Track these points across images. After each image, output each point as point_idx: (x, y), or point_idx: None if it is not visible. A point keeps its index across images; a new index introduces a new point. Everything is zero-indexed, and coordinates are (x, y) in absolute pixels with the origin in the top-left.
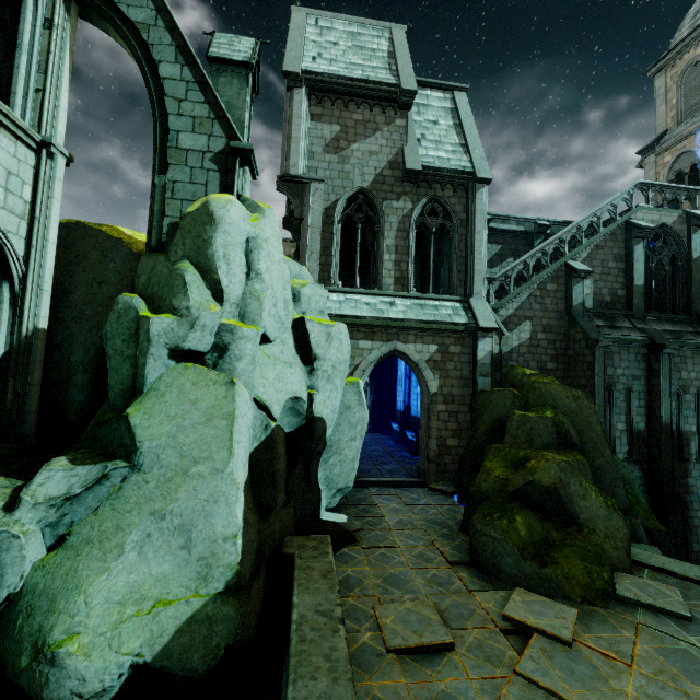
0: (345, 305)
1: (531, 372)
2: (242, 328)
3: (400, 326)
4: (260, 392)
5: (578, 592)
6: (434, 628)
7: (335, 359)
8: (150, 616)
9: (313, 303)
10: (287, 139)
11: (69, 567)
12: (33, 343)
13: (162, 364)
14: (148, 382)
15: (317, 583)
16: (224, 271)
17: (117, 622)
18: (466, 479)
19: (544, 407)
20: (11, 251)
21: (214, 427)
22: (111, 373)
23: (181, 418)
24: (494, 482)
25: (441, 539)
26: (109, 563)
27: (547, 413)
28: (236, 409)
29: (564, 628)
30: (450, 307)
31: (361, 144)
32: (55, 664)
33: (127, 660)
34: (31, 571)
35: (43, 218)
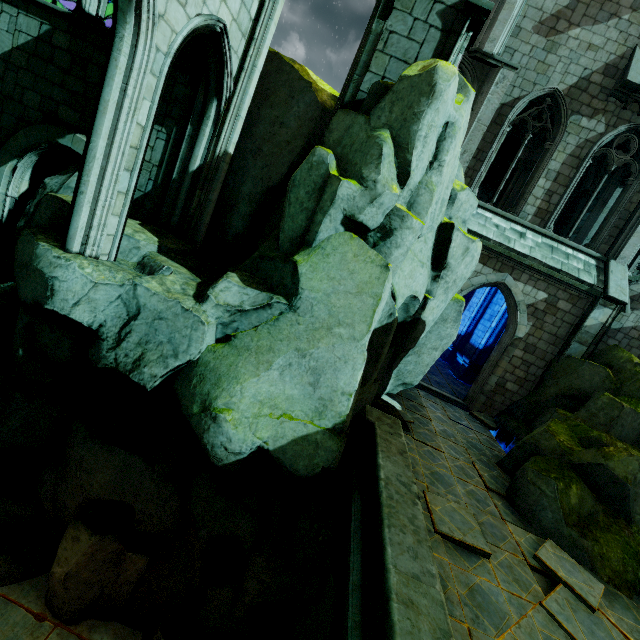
0: (473, 220)
1: (639, 362)
2: (412, 219)
3: (520, 261)
4: (395, 281)
5: (607, 572)
6: (476, 534)
7: (459, 274)
8: (278, 421)
9: (461, 211)
10: (499, 2)
11: (232, 361)
12: (220, 165)
13: (333, 227)
14: (318, 239)
15: (396, 457)
16: (417, 154)
17: (257, 414)
18: (513, 424)
19: (639, 402)
20: (228, 69)
21: (362, 301)
22: (287, 218)
23: (337, 282)
24: (557, 446)
25: (479, 463)
26: (260, 372)
27: (639, 409)
28: (383, 293)
29: (591, 595)
30: (582, 261)
31: (583, 31)
32: (215, 421)
33: (258, 442)
34: (205, 351)
35: (259, 40)
